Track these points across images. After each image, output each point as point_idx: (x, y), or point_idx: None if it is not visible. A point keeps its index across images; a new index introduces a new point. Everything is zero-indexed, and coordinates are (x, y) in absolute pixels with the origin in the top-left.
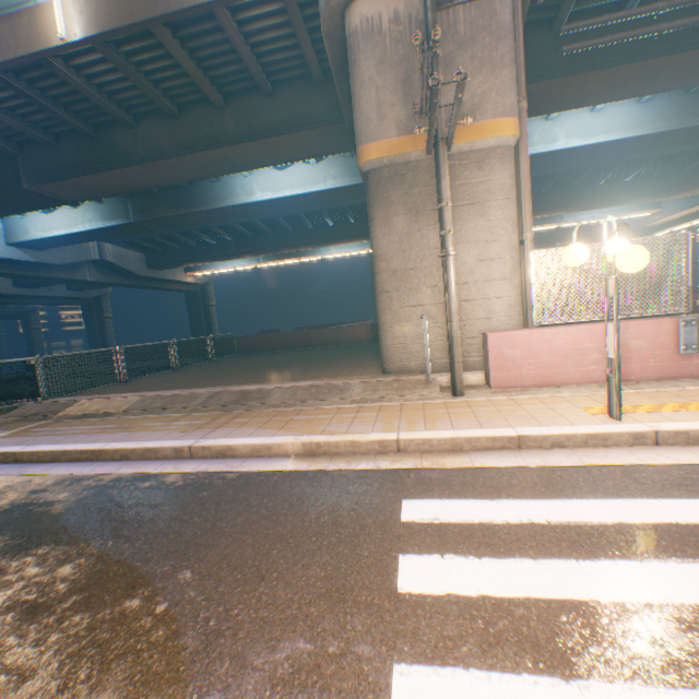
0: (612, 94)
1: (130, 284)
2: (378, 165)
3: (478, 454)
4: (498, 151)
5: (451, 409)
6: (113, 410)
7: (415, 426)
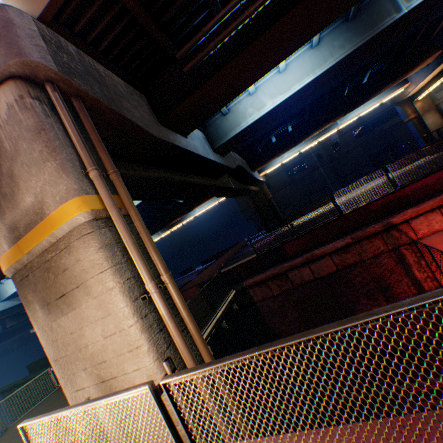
0: (260, 69)
1: None
2: (11, 273)
3: None
4: (76, 231)
5: None
6: None
7: None
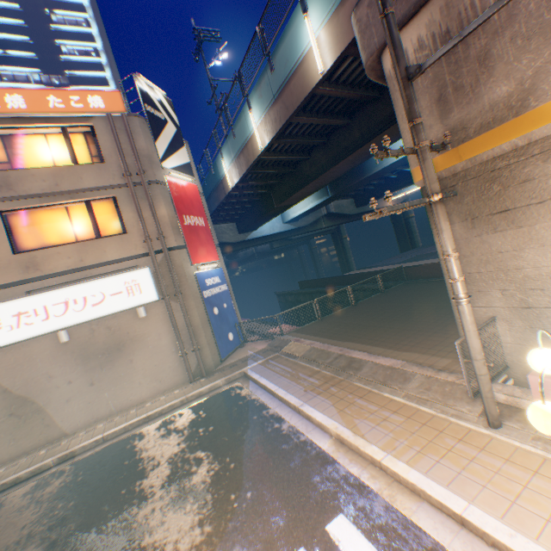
0: None
1: (347, 221)
2: None
3: (426, 508)
4: None
5: (460, 443)
6: (297, 353)
7: (405, 453)
